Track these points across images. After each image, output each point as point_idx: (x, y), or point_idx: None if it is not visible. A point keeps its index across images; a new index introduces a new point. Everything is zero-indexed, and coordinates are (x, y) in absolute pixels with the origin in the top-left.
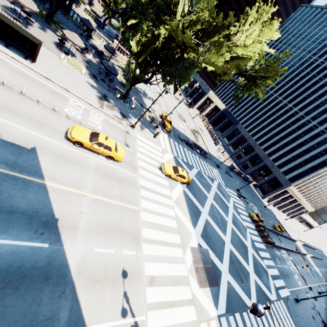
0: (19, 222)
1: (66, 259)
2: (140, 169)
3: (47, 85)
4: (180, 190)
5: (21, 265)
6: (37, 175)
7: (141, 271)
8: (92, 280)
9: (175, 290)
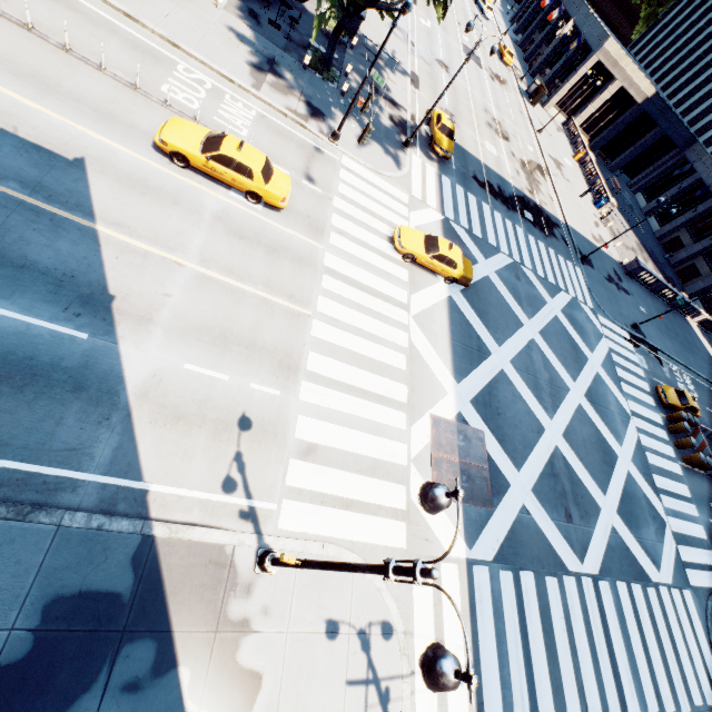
0: (35, 286)
1: (121, 367)
2: (333, 234)
3: (127, 32)
4: (439, 297)
5: (32, 356)
6: (81, 211)
7: (287, 428)
8: (169, 415)
9: (364, 484)
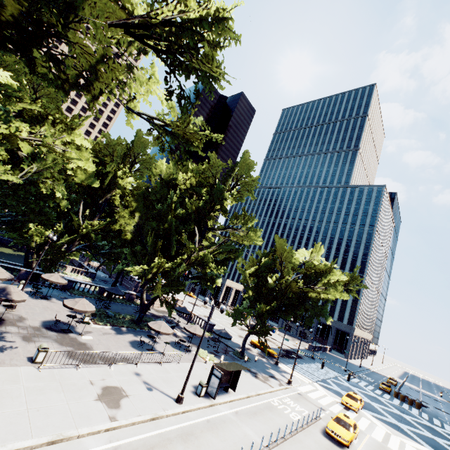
0: None
1: None
2: None
3: (259, 405)
4: (372, 417)
5: None
6: None
7: None
8: None
9: None
